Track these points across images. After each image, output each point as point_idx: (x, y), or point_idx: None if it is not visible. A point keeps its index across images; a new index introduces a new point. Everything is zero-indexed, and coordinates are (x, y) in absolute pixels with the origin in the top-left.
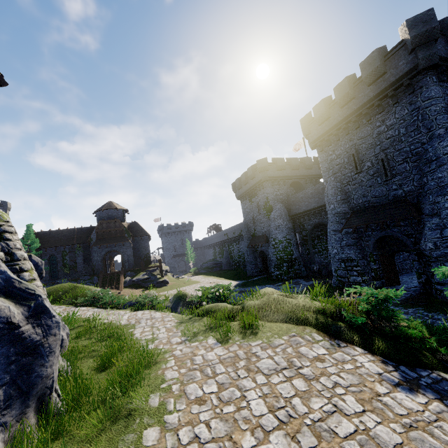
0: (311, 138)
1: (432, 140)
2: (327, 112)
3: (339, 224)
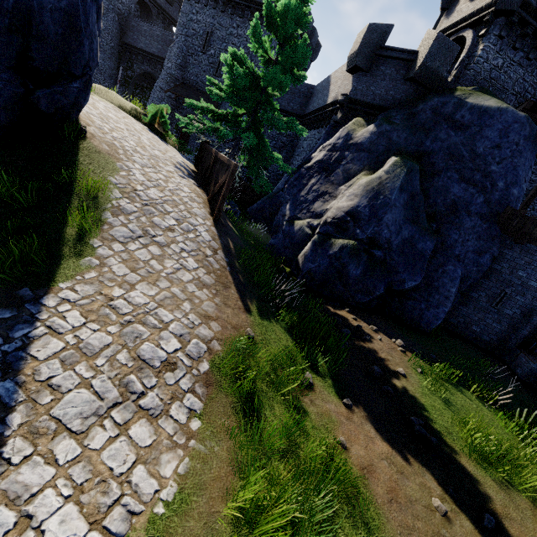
0: None
1: None
2: None
3: (168, 85)
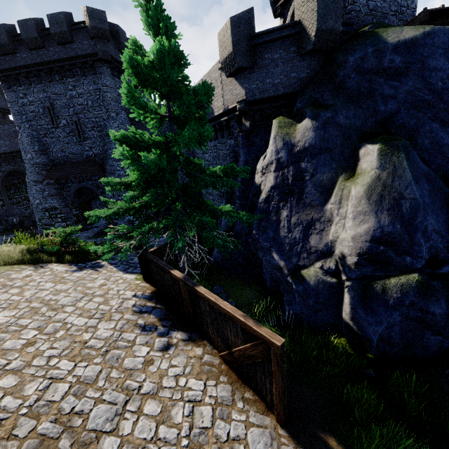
0: None
1: (109, 119)
2: (11, 44)
3: (39, 175)
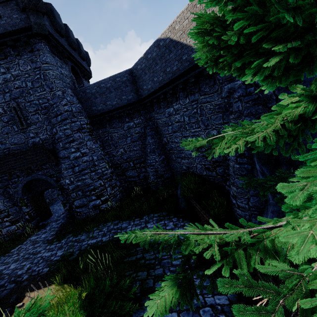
0: None
1: (55, 98)
2: None
3: None
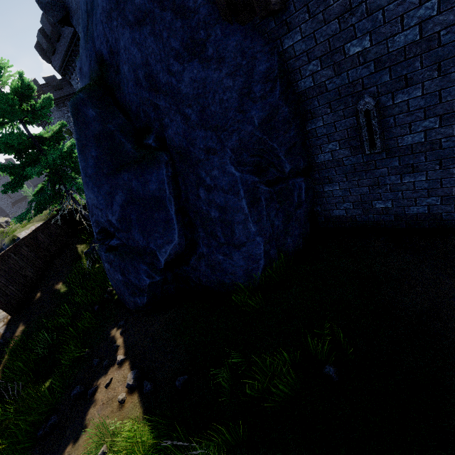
0: (55, 67)
1: None
2: (50, 44)
3: None
